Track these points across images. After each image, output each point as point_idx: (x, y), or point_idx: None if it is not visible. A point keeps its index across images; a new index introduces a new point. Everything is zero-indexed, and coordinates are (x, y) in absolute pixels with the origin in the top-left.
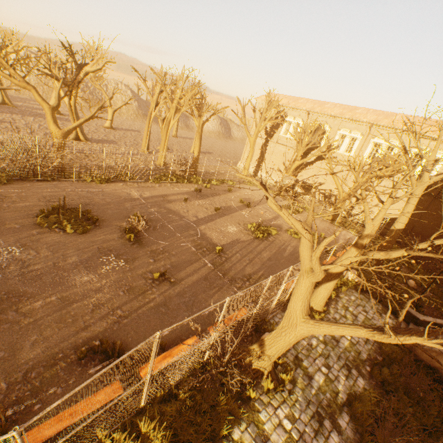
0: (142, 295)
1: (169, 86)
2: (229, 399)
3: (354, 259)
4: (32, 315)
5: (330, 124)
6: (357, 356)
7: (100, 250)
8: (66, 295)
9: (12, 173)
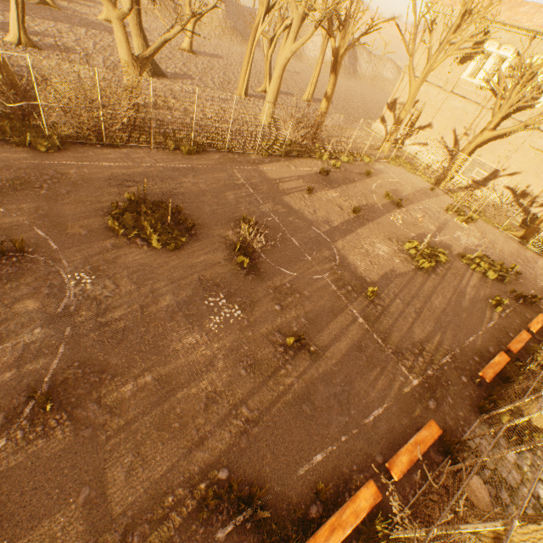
0: (273, 377)
1: None
2: None
3: None
4: (121, 413)
5: None
6: None
7: (203, 285)
8: (165, 373)
9: (66, 131)
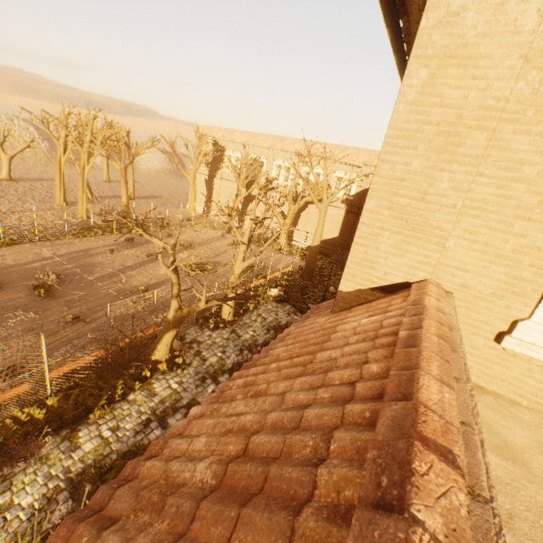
0: (55, 334)
1: (75, 128)
2: (128, 379)
3: (239, 270)
4: None
5: (266, 155)
6: (253, 343)
7: (5, 308)
8: None
9: None
